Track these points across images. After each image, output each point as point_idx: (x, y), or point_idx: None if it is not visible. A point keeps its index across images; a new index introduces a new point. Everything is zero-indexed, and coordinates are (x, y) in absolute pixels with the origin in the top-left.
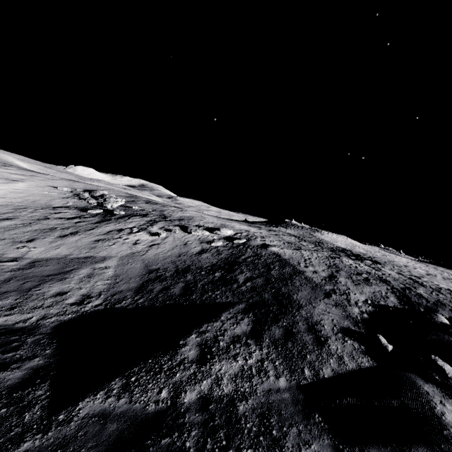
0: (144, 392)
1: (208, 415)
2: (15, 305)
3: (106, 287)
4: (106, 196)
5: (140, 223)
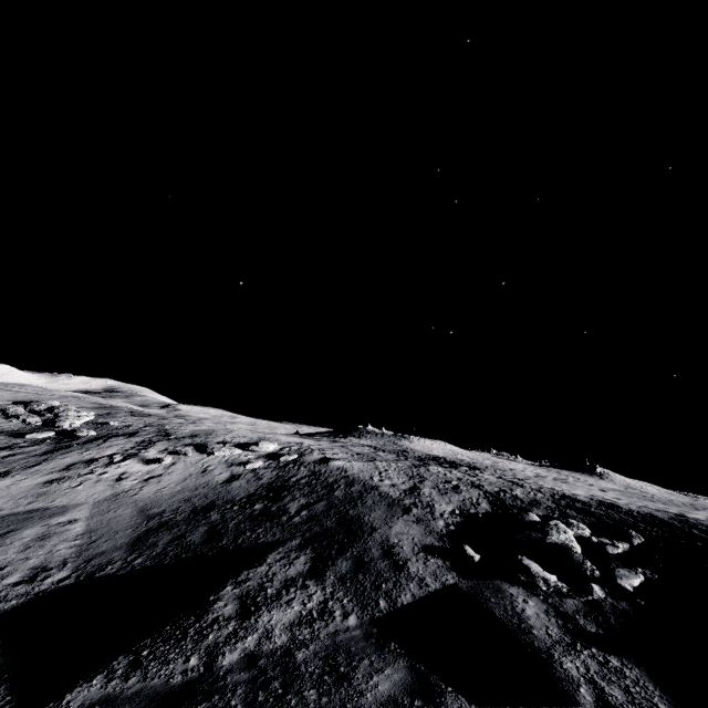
0: (164, 664)
1: (258, 671)
2: None
3: (75, 551)
4: (59, 409)
5: (125, 447)
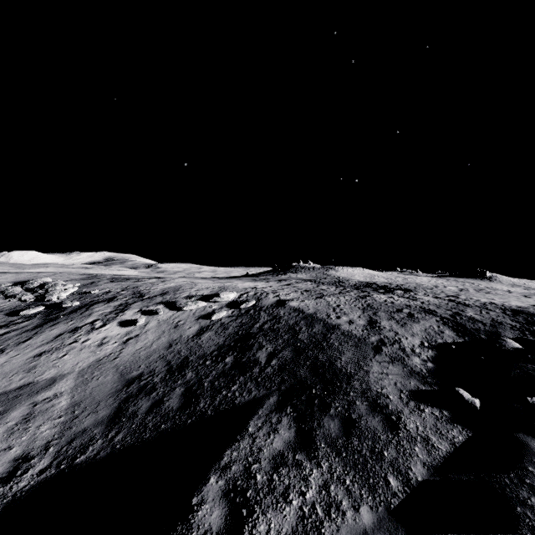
0: None
1: None
2: None
3: (58, 431)
4: (48, 285)
5: (104, 312)
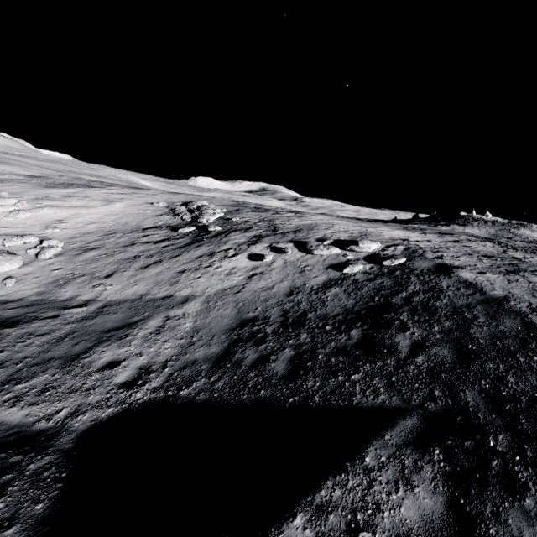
0: None
1: None
2: (49, 385)
3: (176, 353)
4: (203, 208)
5: (239, 242)
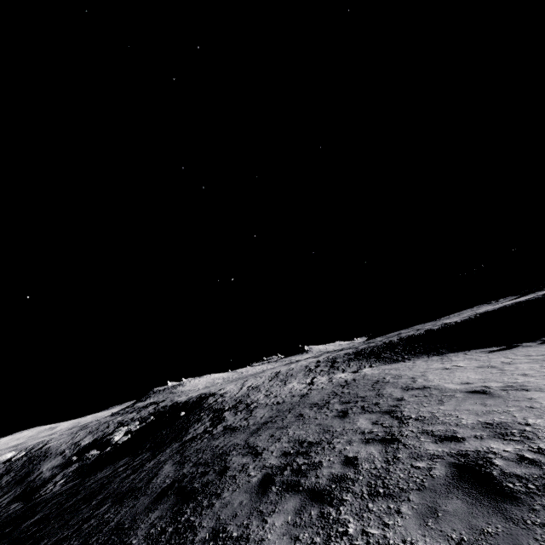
0: None
1: None
2: None
3: None
4: None
5: None
